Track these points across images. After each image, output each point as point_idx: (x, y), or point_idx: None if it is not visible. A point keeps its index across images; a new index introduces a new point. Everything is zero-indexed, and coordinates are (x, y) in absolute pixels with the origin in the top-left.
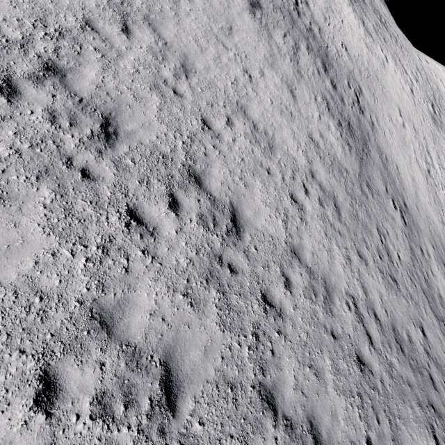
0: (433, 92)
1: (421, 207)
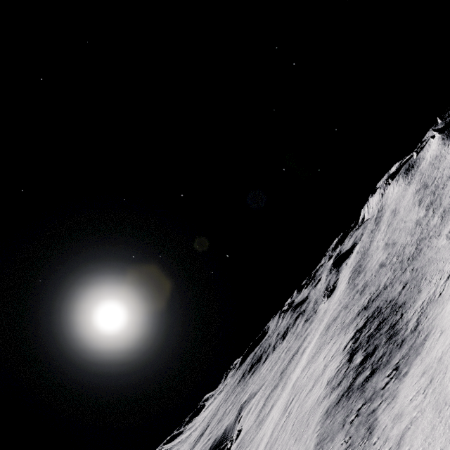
0: None
1: None
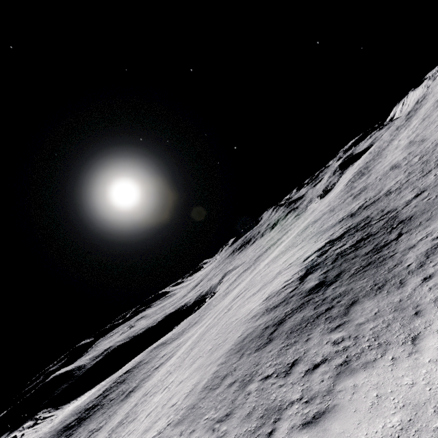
0: None
1: None
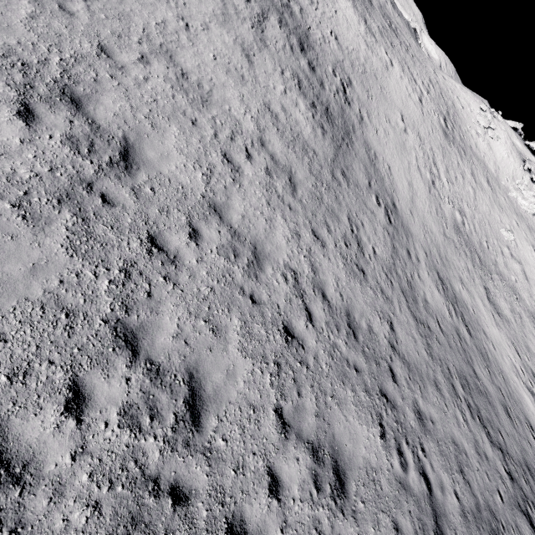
0: (447, 107)
1: (417, 213)
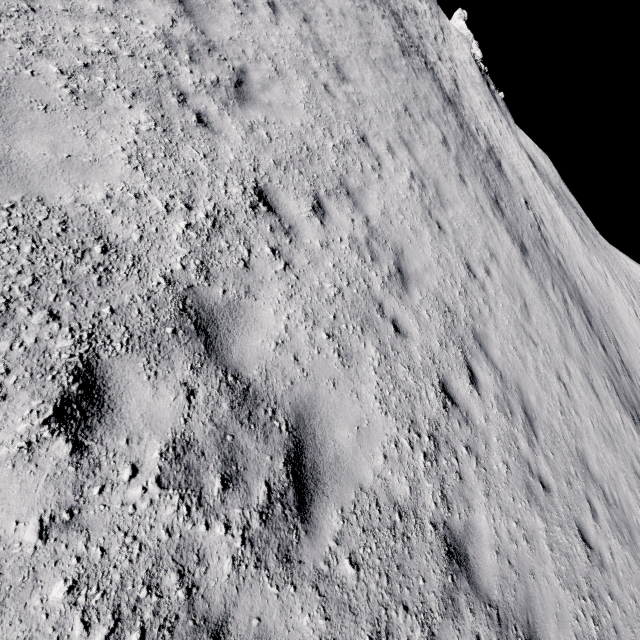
0: None
1: None
